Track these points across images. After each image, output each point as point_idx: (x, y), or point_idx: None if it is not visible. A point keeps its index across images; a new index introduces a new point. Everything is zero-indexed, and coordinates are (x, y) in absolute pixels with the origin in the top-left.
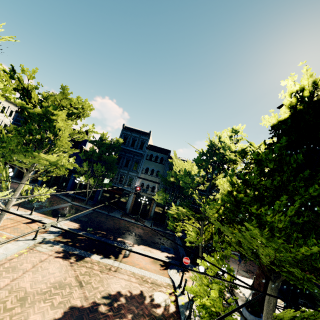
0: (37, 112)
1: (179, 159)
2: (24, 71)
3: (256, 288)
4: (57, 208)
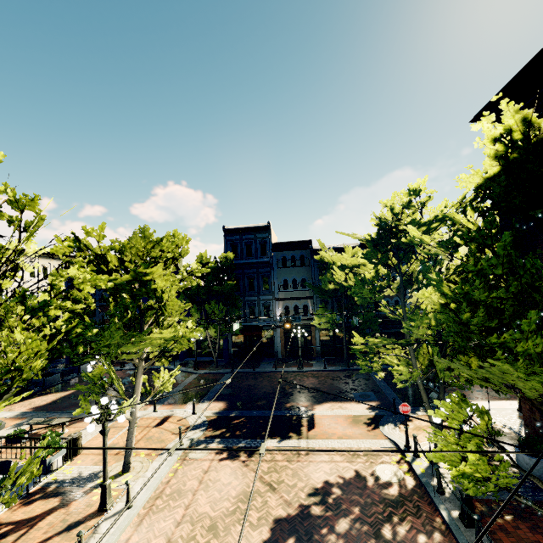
0: (125, 280)
1: (331, 250)
2: (89, 233)
3: (528, 416)
4: (182, 389)
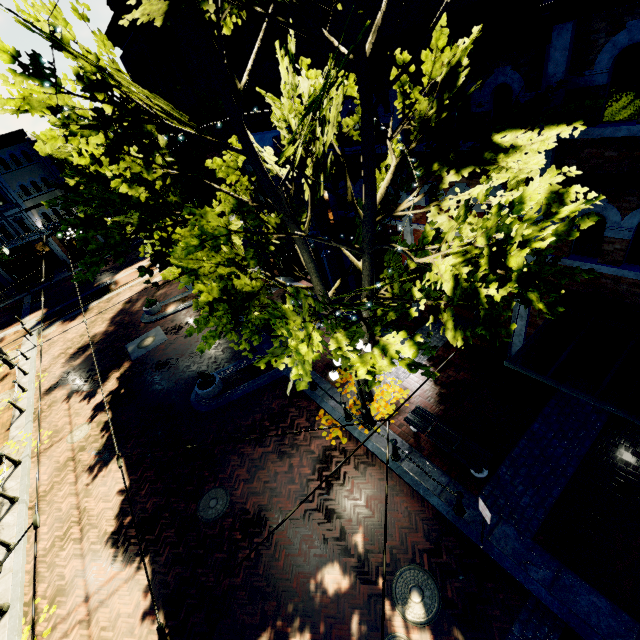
0: None
1: None
2: None
3: None
4: None
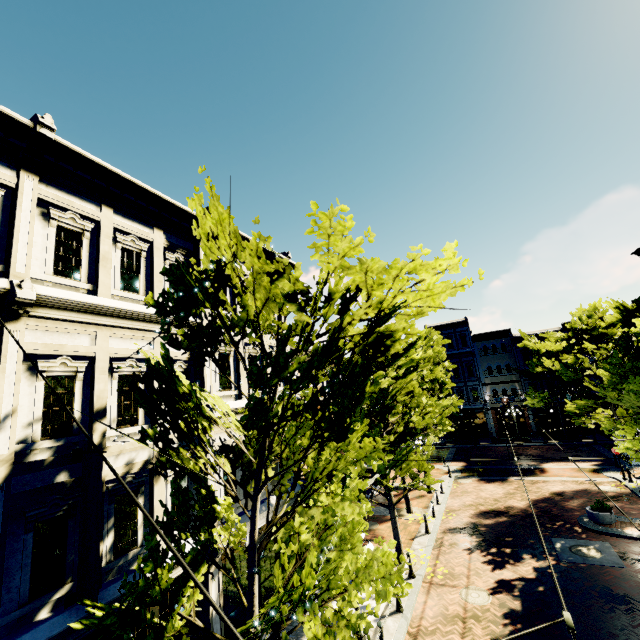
0: (422, 375)
1: (532, 337)
2: None
3: None
4: None
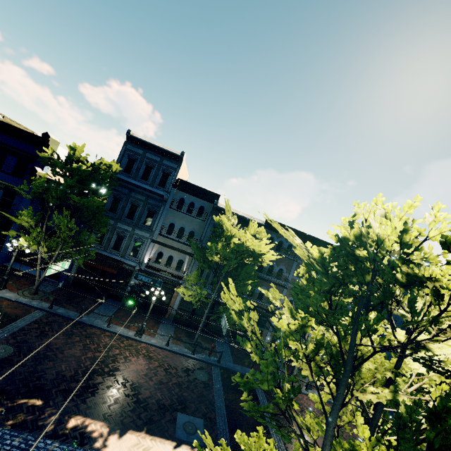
0: None
1: (235, 216)
2: None
3: None
4: None
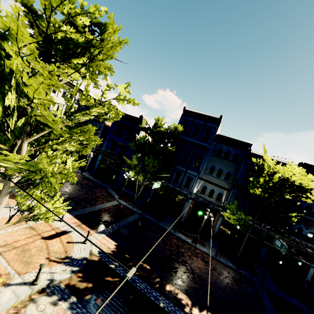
0: None
1: None
2: None
3: None
4: (99, 209)
